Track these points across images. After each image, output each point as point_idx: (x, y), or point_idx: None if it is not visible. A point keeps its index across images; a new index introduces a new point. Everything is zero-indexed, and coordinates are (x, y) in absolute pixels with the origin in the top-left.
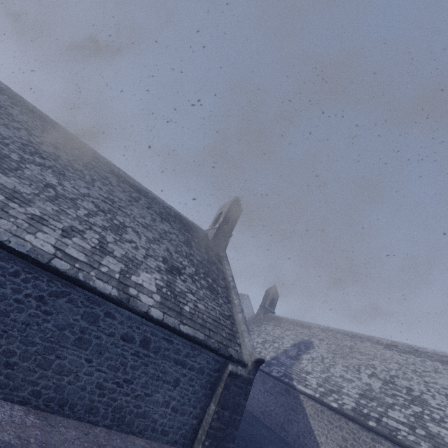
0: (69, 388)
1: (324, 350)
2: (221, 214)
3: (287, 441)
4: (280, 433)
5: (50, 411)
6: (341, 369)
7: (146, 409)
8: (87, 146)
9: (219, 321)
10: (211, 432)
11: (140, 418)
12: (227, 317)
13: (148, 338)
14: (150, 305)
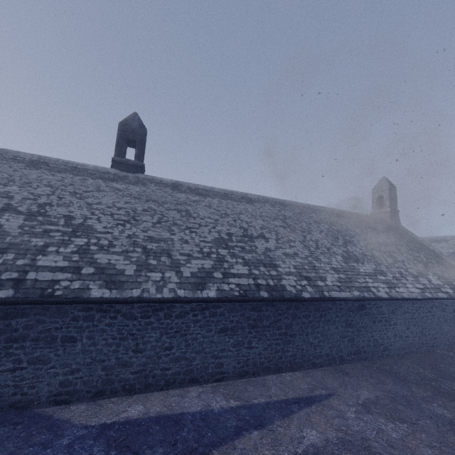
0: (450, 338)
1: None
2: (379, 197)
3: None
4: None
5: (449, 348)
6: None
7: None
8: (303, 204)
9: None
10: None
11: None
12: None
13: None
14: (452, 292)
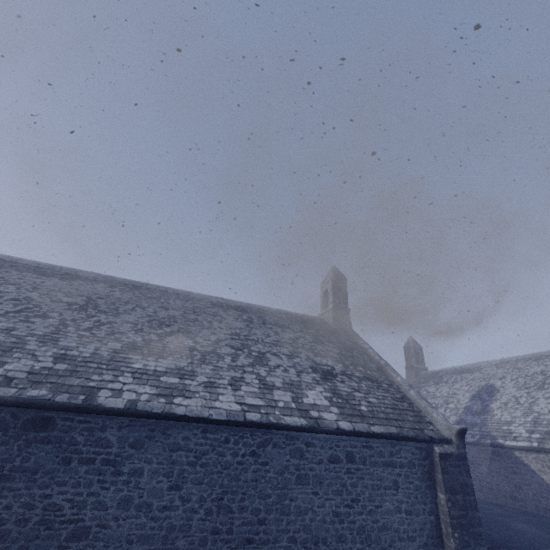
0: (313, 525)
1: (512, 389)
2: (326, 292)
3: (527, 511)
4: (514, 506)
5: None
6: (545, 403)
7: (384, 521)
8: (180, 291)
9: (397, 407)
10: (454, 522)
11: (383, 532)
12: (401, 399)
13: (350, 452)
14: (335, 420)
